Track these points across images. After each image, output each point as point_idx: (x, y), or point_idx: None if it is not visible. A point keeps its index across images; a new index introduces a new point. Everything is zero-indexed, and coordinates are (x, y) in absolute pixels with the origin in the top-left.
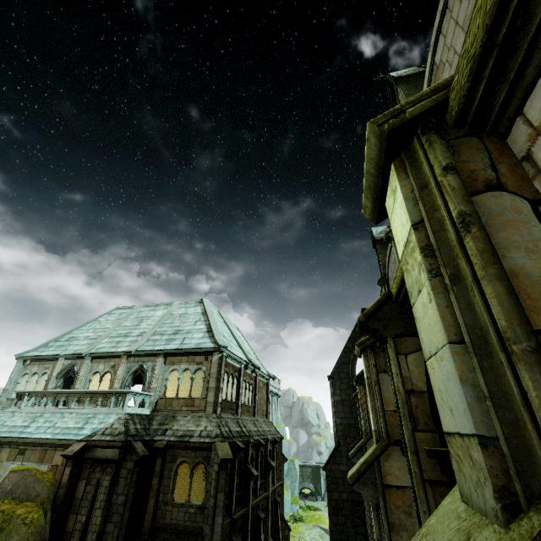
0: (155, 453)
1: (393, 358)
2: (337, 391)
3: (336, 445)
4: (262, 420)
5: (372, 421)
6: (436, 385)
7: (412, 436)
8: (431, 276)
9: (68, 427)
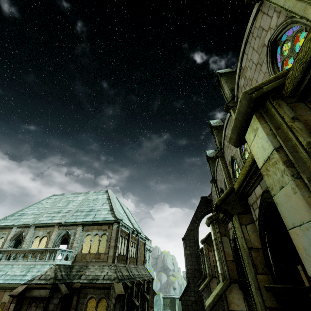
0: (73, 292)
1: (238, 227)
2: (188, 248)
3: (187, 283)
4: (141, 267)
5: (219, 267)
6: (300, 245)
7: (255, 277)
8: (294, 178)
9: (16, 274)
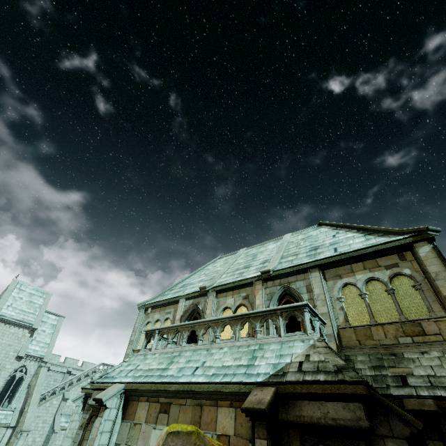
0: None
1: None
2: None
3: None
4: None
5: None
6: None
7: None
8: None
9: (226, 365)
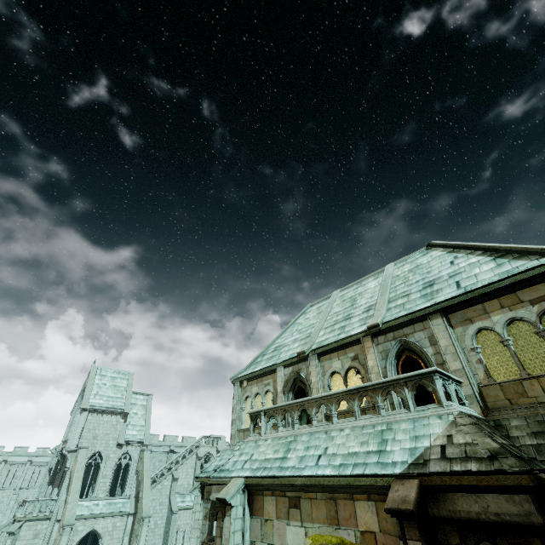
0: None
1: None
2: None
3: None
4: None
5: None
6: None
7: None
8: None
9: (353, 452)
